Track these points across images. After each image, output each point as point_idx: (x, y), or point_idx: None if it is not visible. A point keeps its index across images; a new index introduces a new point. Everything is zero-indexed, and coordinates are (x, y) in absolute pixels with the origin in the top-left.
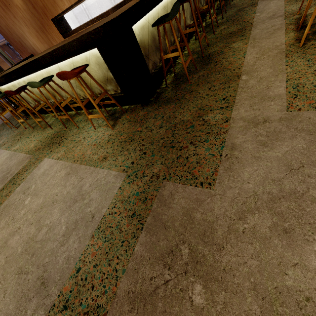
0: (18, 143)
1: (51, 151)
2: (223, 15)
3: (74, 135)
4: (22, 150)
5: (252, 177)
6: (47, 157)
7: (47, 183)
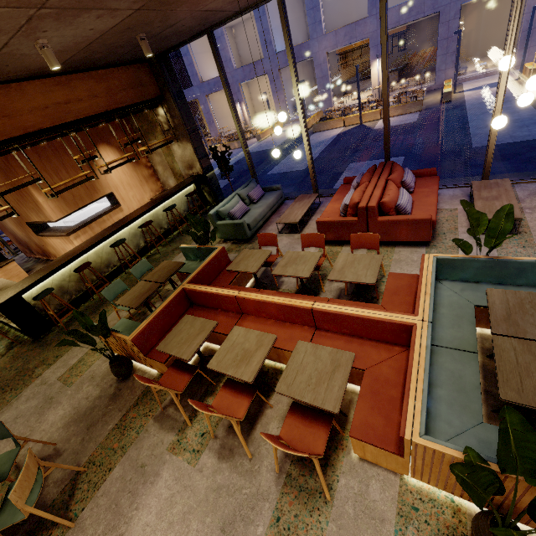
0: None
1: None
2: (167, 248)
3: None
4: None
5: (3, 419)
6: None
7: None
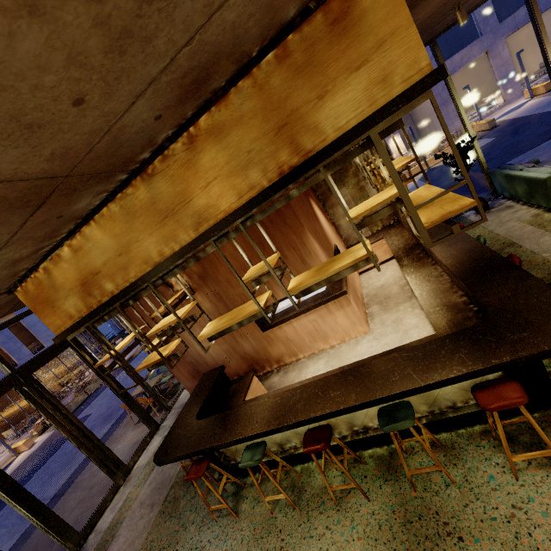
0: None
1: None
2: None
3: (467, 503)
4: None
5: None
6: None
7: None
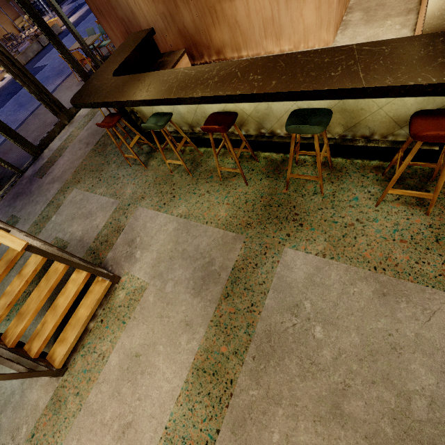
0: (177, 201)
1: (290, 236)
2: None
3: (322, 208)
4: (205, 220)
5: None
6: (288, 246)
7: (339, 304)
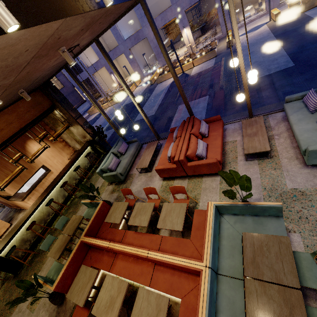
0: None
1: None
2: (81, 192)
3: None
4: None
5: None
6: None
7: None
